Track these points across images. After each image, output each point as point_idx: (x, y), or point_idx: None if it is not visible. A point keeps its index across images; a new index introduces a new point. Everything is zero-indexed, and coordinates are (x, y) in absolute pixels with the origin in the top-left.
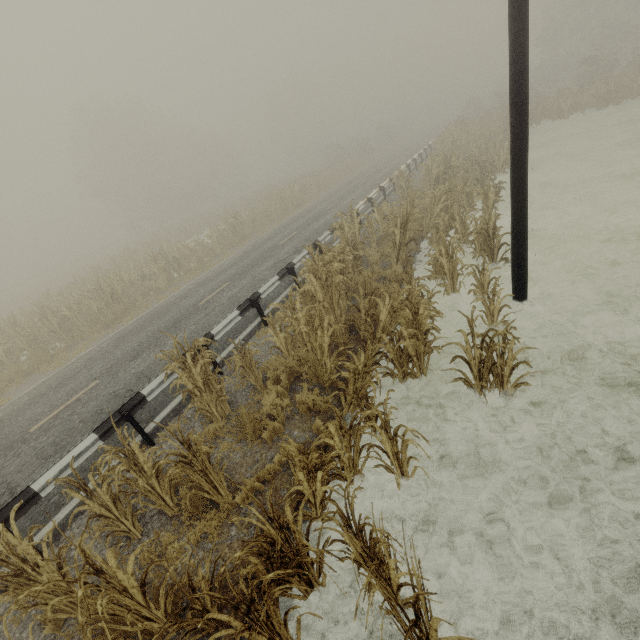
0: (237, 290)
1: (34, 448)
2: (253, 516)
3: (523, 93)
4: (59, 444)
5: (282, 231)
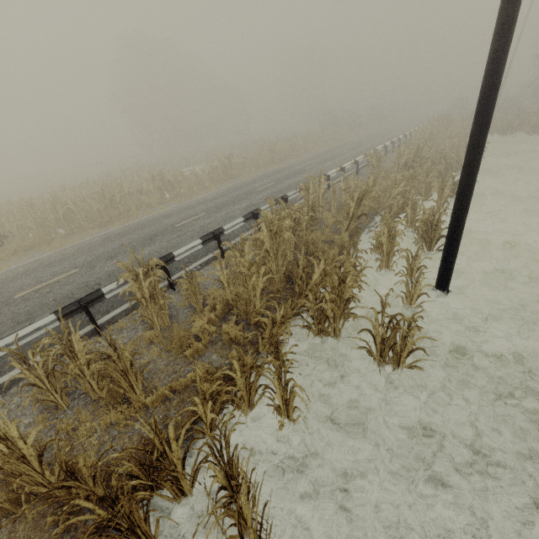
0: (210, 221)
1: (12, 312)
2: (157, 418)
3: (489, 106)
4: (31, 314)
5: (263, 179)
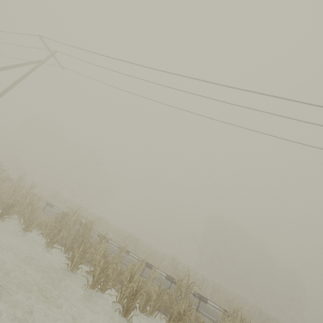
0: None
1: None
2: None
3: None
4: None
5: None
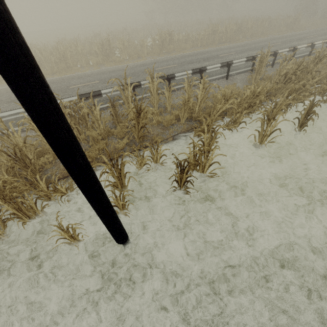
0: (88, 90)
1: None
2: None
3: None
4: None
5: (176, 59)
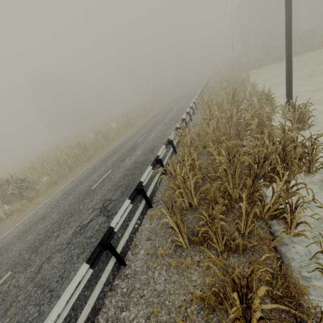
0: (154, 134)
1: (103, 190)
2: None
3: (291, 33)
4: (117, 185)
5: (155, 118)
